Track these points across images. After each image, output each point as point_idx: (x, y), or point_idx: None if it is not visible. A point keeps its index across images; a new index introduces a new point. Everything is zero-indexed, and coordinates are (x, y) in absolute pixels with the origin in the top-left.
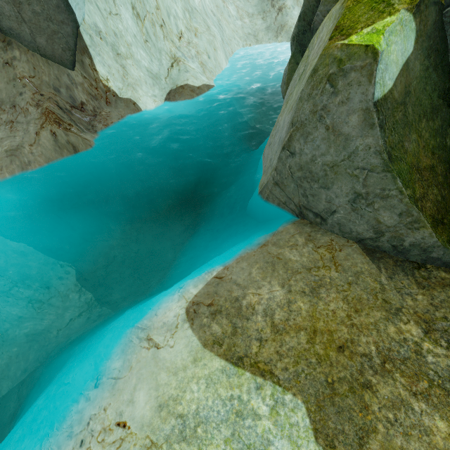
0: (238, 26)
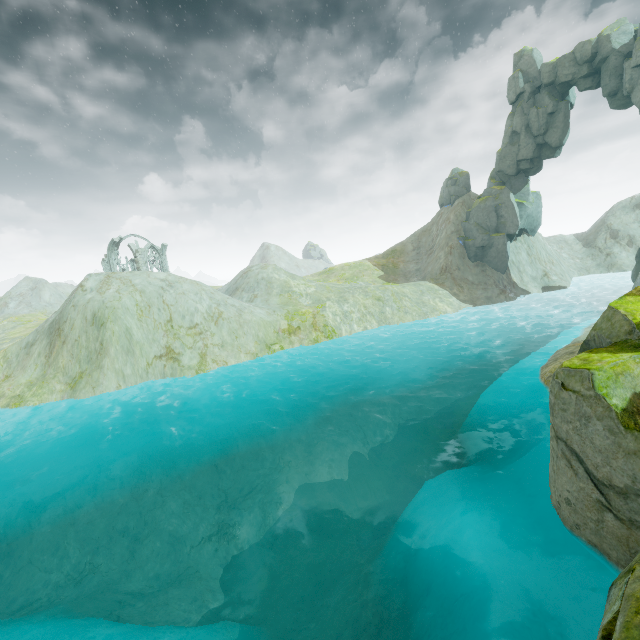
0: (571, 264)
